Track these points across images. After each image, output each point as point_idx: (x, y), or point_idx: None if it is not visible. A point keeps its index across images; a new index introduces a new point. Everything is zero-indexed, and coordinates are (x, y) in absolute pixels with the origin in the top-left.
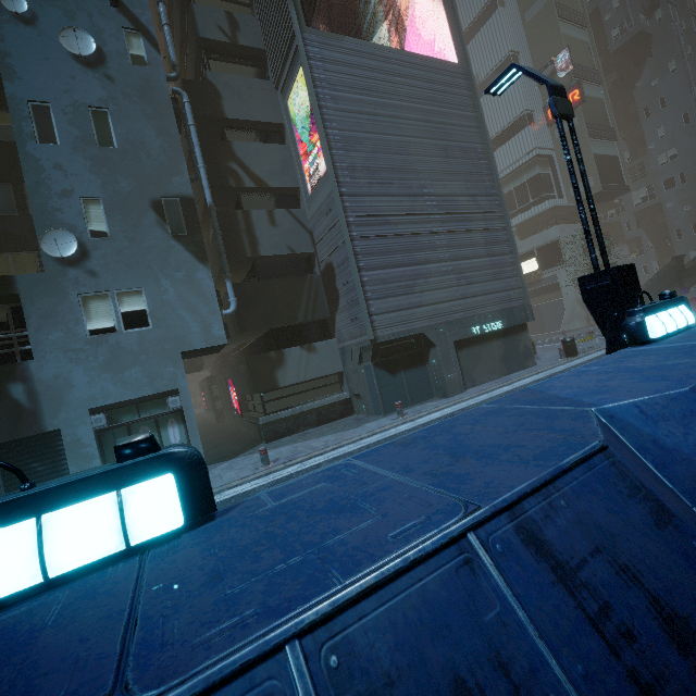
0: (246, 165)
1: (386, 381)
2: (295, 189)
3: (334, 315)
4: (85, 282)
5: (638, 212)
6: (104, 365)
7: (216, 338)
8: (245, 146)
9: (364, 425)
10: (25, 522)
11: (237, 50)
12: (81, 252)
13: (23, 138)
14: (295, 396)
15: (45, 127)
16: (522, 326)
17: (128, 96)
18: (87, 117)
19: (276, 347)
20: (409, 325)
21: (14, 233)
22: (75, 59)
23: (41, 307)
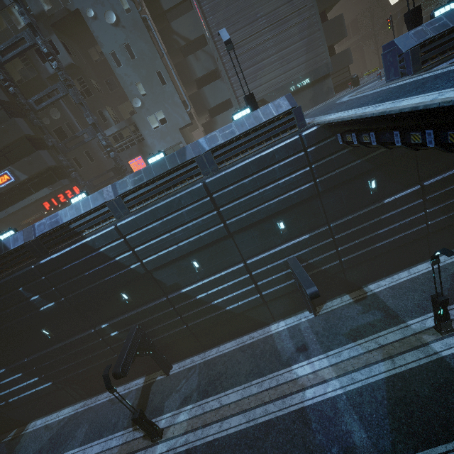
0: (179, 34)
1: None
2: (203, 35)
3: (231, 97)
4: (147, 113)
5: None
6: (160, 138)
7: (187, 121)
8: (176, 23)
9: None
10: (154, 157)
11: None
12: (142, 103)
13: (114, 69)
14: None
15: (117, 60)
16: (326, 76)
17: (131, 32)
18: (125, 50)
19: (212, 117)
20: (256, 97)
21: (121, 96)
22: (112, 25)
23: (140, 124)
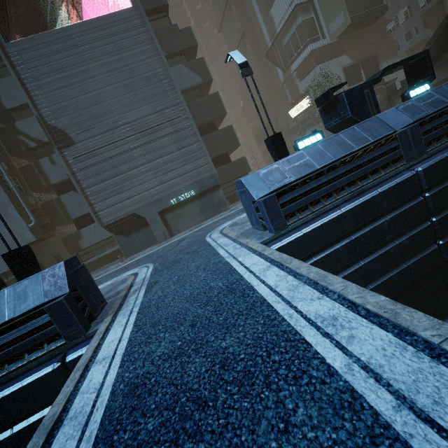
0: (27, 134)
1: (124, 240)
2: None
3: None
4: None
5: (427, 13)
6: None
7: (29, 239)
8: (23, 122)
9: (109, 267)
10: None
11: (1, 58)
12: None
13: None
14: (96, 250)
15: None
16: (216, 187)
17: None
18: None
19: (79, 228)
20: (124, 211)
21: None
22: None
23: None
